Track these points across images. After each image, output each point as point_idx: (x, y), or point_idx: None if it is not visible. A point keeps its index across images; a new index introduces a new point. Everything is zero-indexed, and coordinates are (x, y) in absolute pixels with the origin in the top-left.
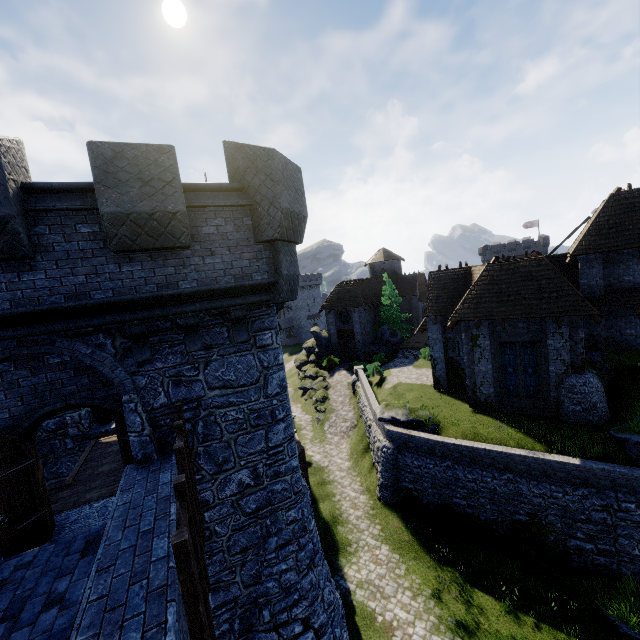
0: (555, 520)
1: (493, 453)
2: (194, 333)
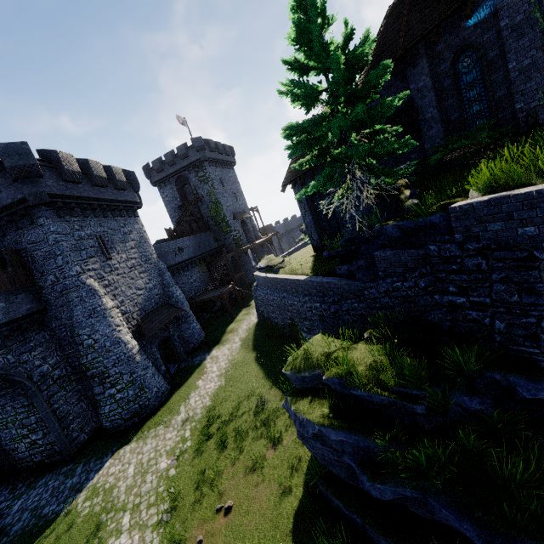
0: (298, 321)
1: (278, 280)
2: (13, 224)
